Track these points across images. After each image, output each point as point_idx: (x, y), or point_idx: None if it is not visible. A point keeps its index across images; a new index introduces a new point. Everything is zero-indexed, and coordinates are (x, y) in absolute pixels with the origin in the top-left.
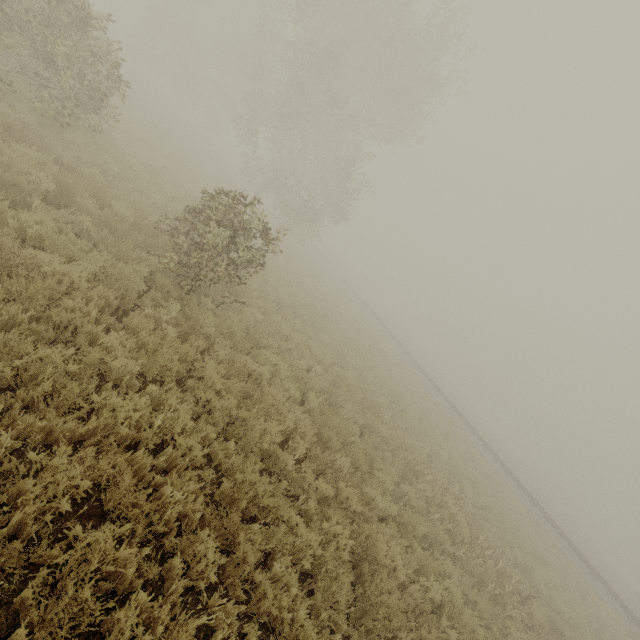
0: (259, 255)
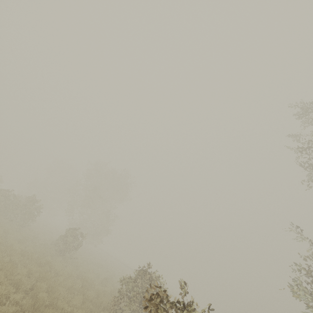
0: (81, 243)
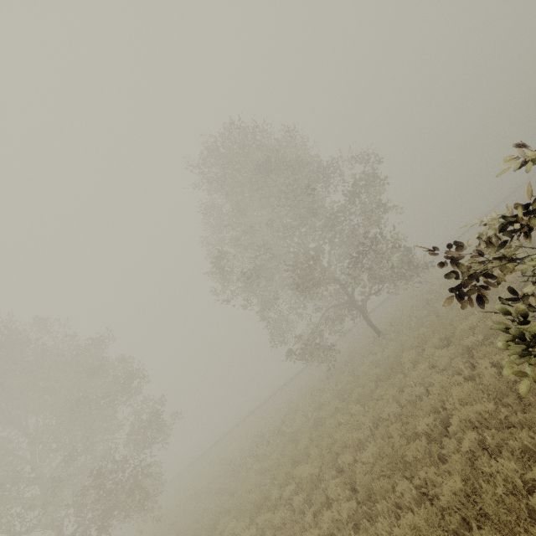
0: None
